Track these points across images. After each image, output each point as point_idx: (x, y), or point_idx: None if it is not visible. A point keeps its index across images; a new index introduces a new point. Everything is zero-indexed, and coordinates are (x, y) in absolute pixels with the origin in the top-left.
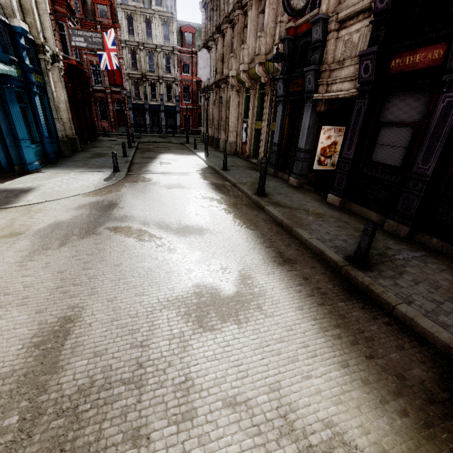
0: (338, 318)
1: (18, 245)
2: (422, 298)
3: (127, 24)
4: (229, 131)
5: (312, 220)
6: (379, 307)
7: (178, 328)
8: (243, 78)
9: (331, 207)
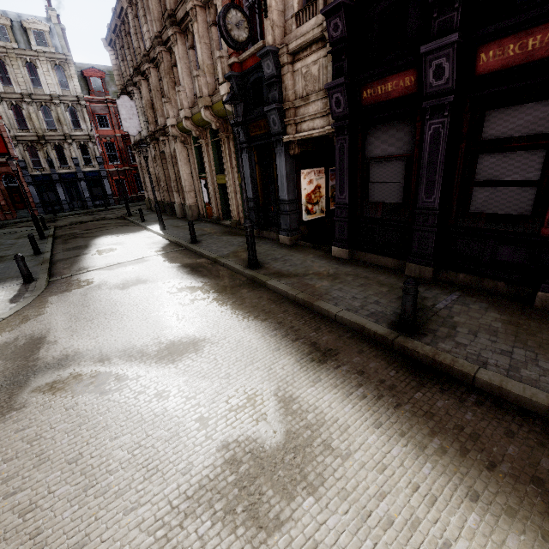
0: (427, 420)
1: None
2: (491, 353)
3: None
4: (185, 192)
5: (329, 285)
6: (456, 382)
7: None
8: (187, 127)
9: (341, 262)
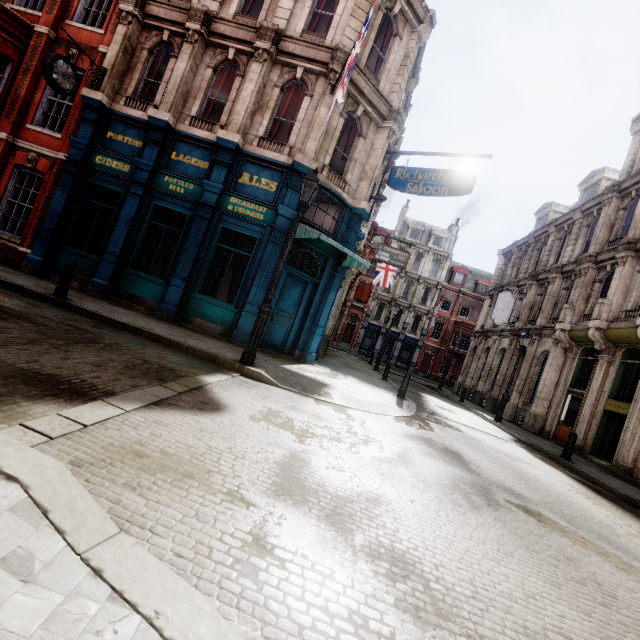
0: None
1: (402, 473)
2: None
3: None
4: (537, 396)
5: None
6: None
7: None
8: (593, 336)
9: None
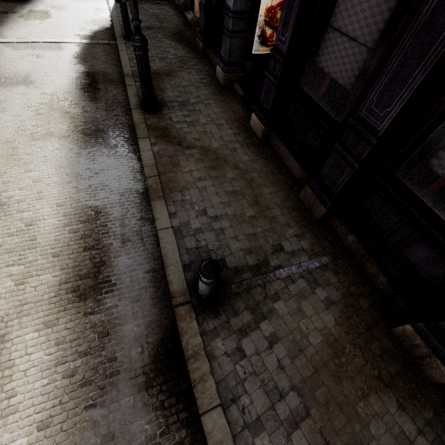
0: None
1: None
2: (258, 386)
3: None
4: None
5: (197, 177)
6: (188, 401)
7: None
8: None
9: (248, 141)
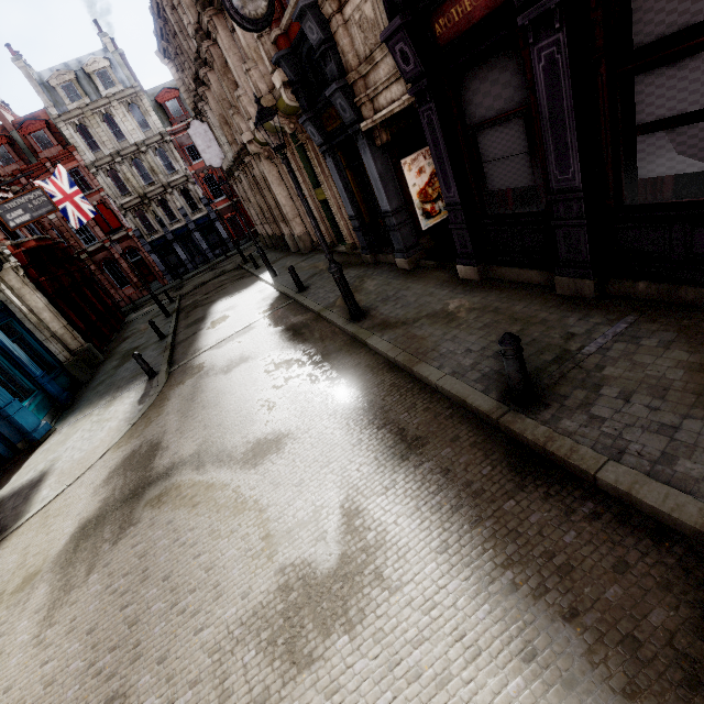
0: (507, 543)
1: (33, 600)
2: (640, 432)
3: (83, 138)
4: (288, 220)
5: (441, 334)
6: (573, 482)
7: (259, 683)
8: (262, 140)
9: (468, 288)
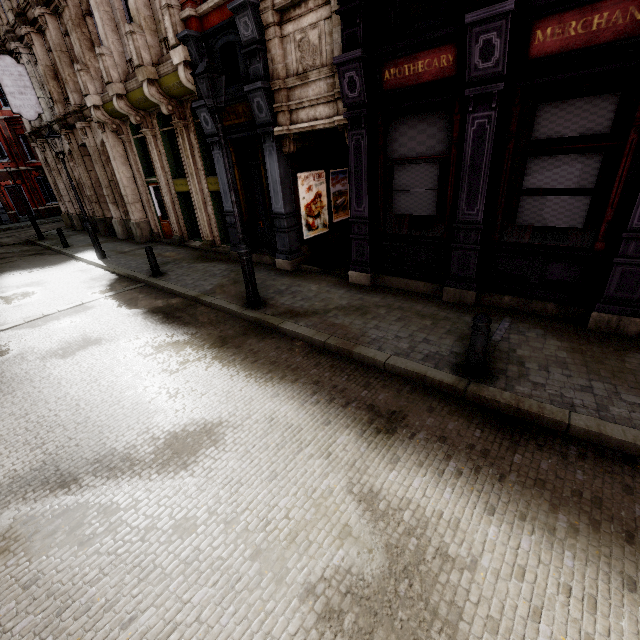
0: (541, 491)
1: None
2: (572, 391)
3: None
4: (127, 203)
5: (361, 323)
6: (549, 433)
7: None
8: (121, 109)
9: (363, 290)
